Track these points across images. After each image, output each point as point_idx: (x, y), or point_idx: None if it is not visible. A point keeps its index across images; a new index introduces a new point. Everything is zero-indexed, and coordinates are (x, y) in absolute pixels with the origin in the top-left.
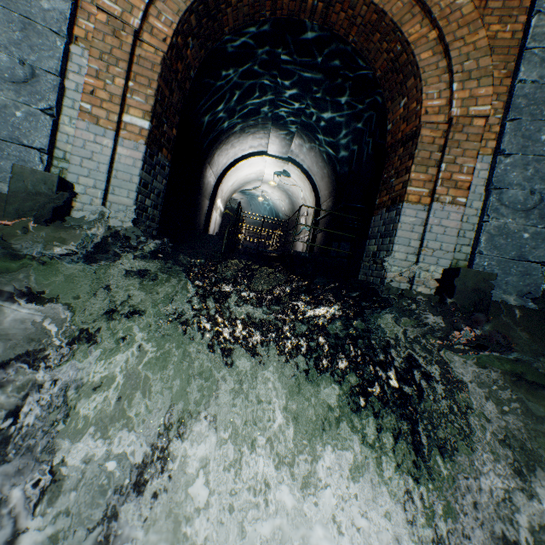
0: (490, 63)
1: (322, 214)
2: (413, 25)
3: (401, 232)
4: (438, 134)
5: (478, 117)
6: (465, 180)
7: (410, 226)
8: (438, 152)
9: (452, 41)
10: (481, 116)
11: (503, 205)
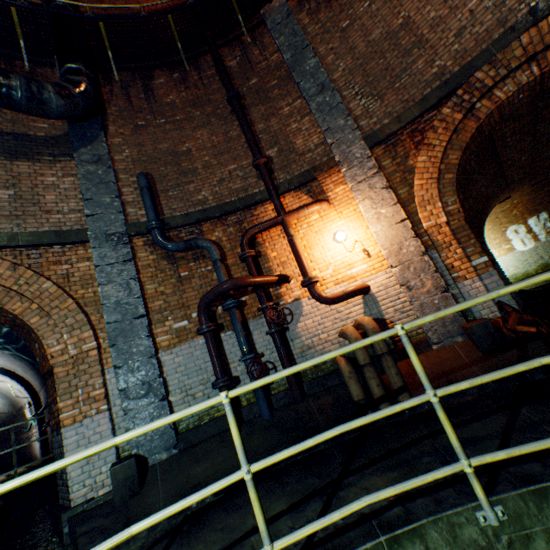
0: (84, 316)
1: (44, 403)
2: (15, 303)
3: (70, 453)
4: (71, 366)
5: (91, 349)
6: (101, 393)
7: (76, 444)
8: (76, 378)
9: (51, 309)
10: (93, 348)
11: (131, 398)
